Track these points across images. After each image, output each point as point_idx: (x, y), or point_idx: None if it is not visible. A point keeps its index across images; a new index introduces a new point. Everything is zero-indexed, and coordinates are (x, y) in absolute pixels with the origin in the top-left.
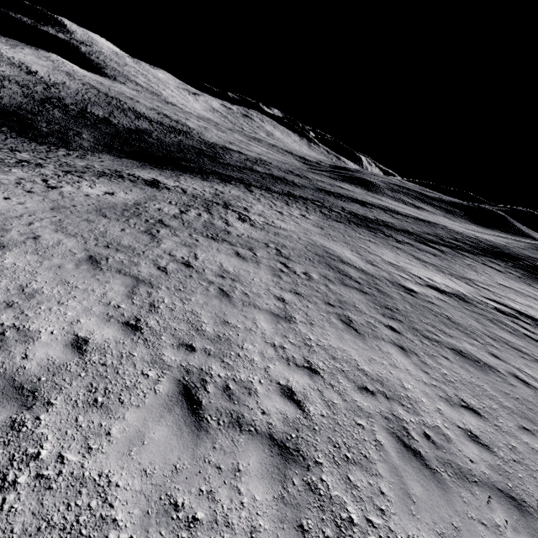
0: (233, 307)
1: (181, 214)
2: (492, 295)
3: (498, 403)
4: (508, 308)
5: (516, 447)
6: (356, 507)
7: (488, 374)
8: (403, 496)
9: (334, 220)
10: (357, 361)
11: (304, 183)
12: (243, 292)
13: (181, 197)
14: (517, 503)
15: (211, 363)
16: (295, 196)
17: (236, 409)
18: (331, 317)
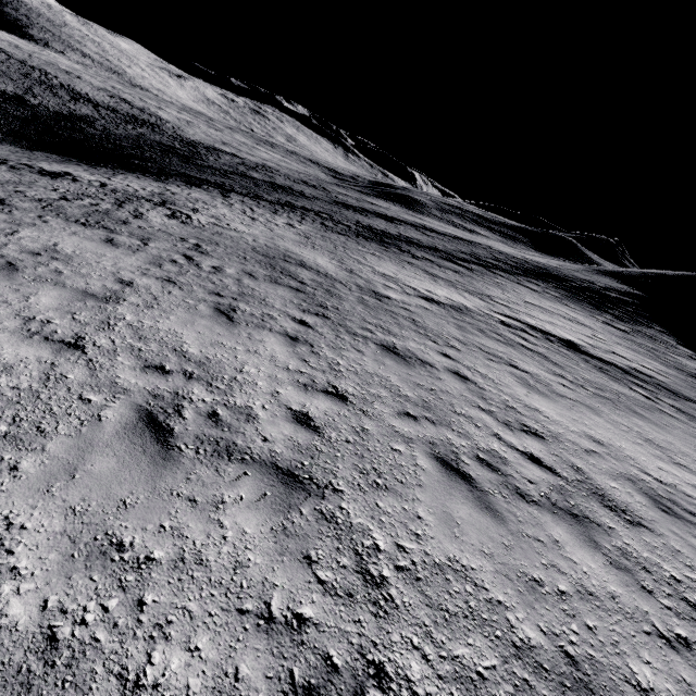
0: (5, 280)
1: (56, 200)
2: (507, 311)
3: (395, 392)
4: (519, 323)
5: (369, 430)
6: None
7: (413, 368)
8: (58, 472)
9: (336, 232)
10: (185, 344)
11: (318, 195)
12: (56, 270)
13: (87, 189)
14: (293, 481)
15: None
16: (294, 206)
17: None
18: (201, 304)
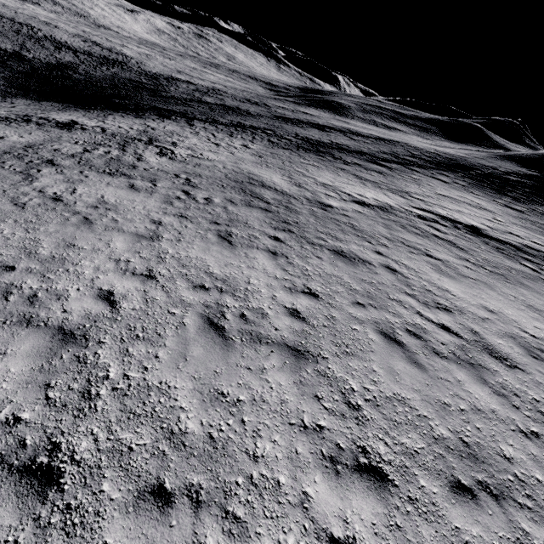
0: (90, 232)
1: (82, 153)
2: (423, 204)
3: (348, 287)
4: (432, 215)
5: (335, 317)
6: (120, 368)
7: (357, 267)
8: (178, 357)
9: (281, 148)
10: (210, 267)
11: (261, 112)
12: (113, 219)
13: (95, 137)
14: (298, 354)
15: (28, 279)
16: (244, 126)
17: (33, 311)
18: (209, 233)
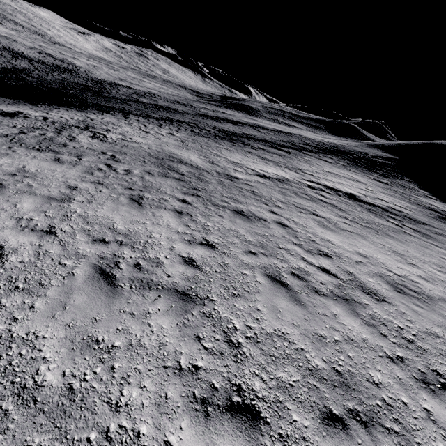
0: None
1: (17, 134)
2: (312, 178)
3: (243, 239)
4: (319, 185)
5: (228, 264)
6: None
7: (253, 223)
8: (56, 306)
9: (201, 136)
10: (115, 223)
11: (187, 110)
12: (28, 184)
13: (35, 123)
14: (187, 297)
15: None
16: (172, 120)
17: None
18: (121, 197)
